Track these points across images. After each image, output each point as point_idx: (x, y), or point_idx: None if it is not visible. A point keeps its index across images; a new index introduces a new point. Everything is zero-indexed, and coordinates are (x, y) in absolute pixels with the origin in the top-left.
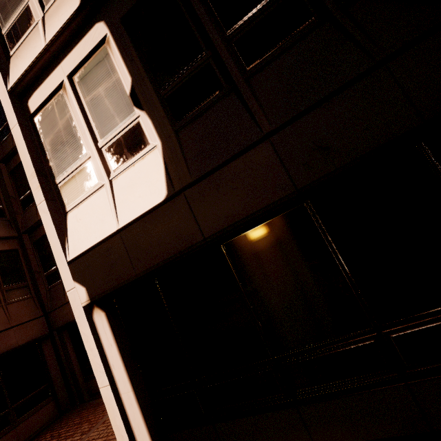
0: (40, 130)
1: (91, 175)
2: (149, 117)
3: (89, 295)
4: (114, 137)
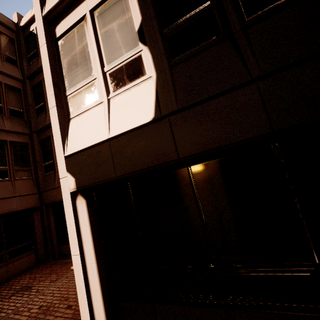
0: (61, 51)
1: (94, 92)
2: (150, 52)
3: (76, 185)
4: (118, 65)
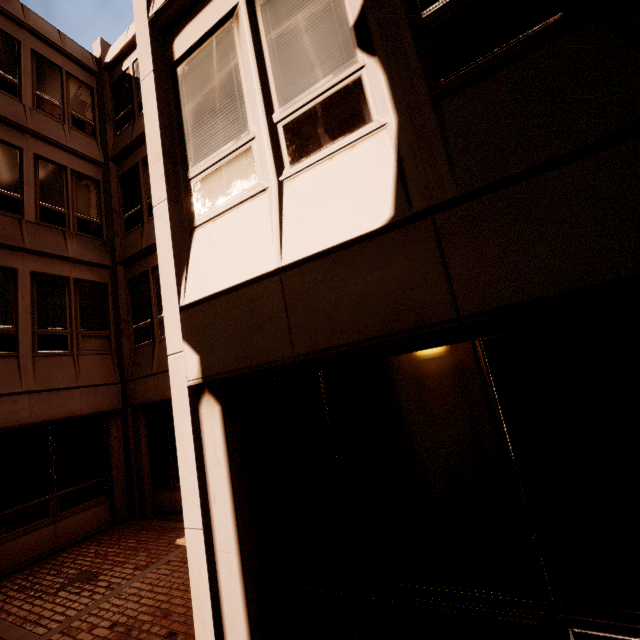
0: (182, 88)
1: (248, 169)
2: (383, 69)
3: (202, 371)
4: (304, 105)
